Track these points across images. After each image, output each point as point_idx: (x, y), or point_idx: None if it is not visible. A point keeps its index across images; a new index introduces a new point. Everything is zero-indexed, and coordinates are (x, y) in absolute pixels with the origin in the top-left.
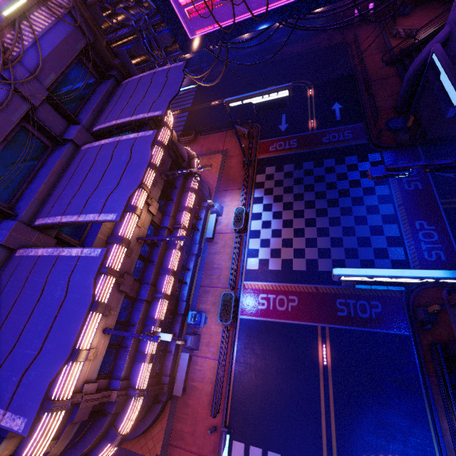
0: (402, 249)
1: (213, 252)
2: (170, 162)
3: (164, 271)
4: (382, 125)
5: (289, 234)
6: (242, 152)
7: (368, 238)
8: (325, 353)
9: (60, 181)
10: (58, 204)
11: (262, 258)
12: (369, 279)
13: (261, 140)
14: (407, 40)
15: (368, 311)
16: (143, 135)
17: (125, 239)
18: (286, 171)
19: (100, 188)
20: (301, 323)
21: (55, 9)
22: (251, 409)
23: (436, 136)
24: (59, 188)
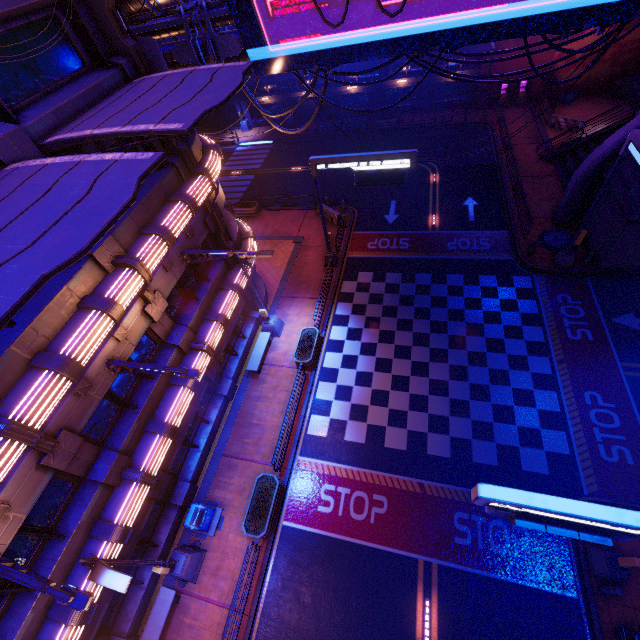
0: (565, 434)
1: (255, 396)
2: (205, 235)
3: (155, 427)
4: (535, 238)
5: (385, 382)
6: (326, 243)
7: (510, 408)
8: (429, 617)
9: None
10: None
11: (336, 419)
12: (545, 514)
13: (356, 230)
14: (568, 134)
15: (508, 541)
16: (132, 157)
17: (70, 362)
18: (389, 282)
19: None
20: (390, 551)
21: None
22: None
23: (613, 266)
24: None
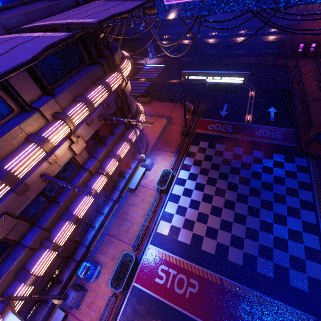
0: None
1: (131, 203)
2: (115, 108)
3: (67, 216)
4: (312, 135)
5: (207, 209)
6: (184, 122)
7: (285, 241)
8: None
9: None
10: None
11: (174, 226)
12: None
13: (202, 117)
14: None
15: None
16: (50, 34)
17: (9, 174)
18: (217, 149)
19: None
20: (196, 319)
21: None
22: None
23: None
24: None
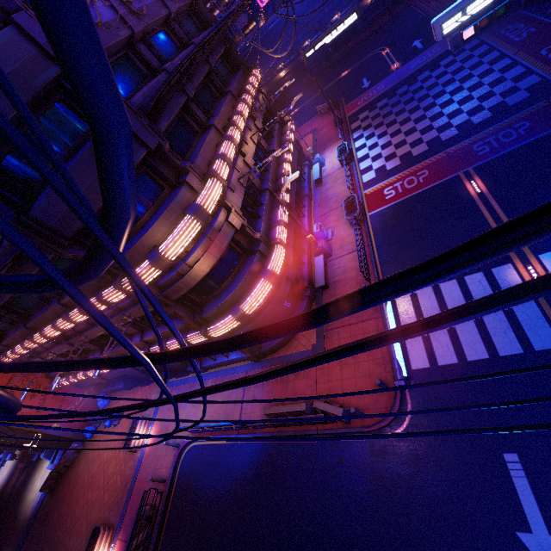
0: (534, 75)
1: (324, 190)
2: (265, 106)
3: (280, 176)
4: None
5: (400, 138)
6: (330, 110)
7: (489, 92)
8: (476, 185)
9: None
10: None
11: (377, 168)
12: (471, 13)
13: (347, 104)
14: None
15: (514, 133)
16: None
17: (241, 112)
18: (380, 106)
19: None
20: (439, 182)
21: None
22: (407, 265)
23: None
24: None
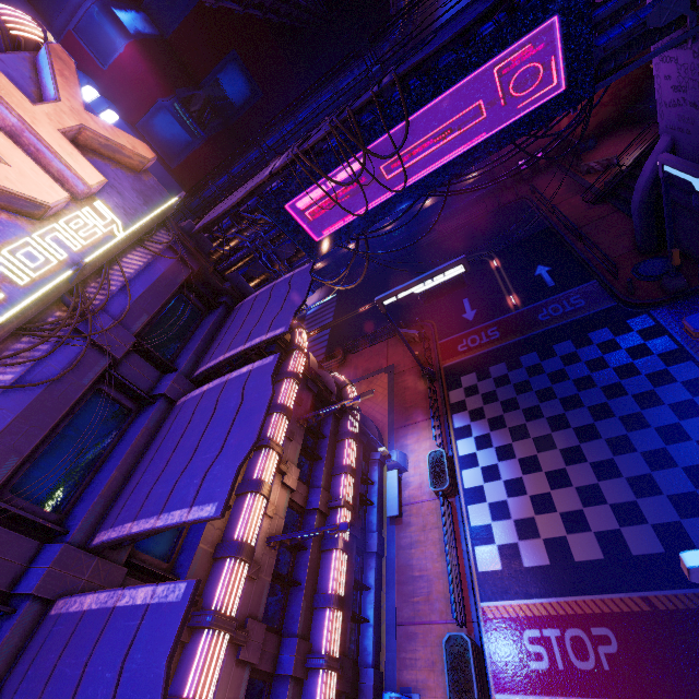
0: None
1: (406, 544)
2: (310, 398)
3: (322, 601)
4: (629, 275)
5: (540, 484)
6: (417, 363)
7: None
8: None
9: (141, 460)
10: (131, 500)
11: (503, 544)
12: None
13: (441, 339)
14: (608, 172)
15: None
16: (260, 364)
17: (244, 545)
18: (495, 376)
19: (194, 460)
20: None
21: (153, 247)
22: None
23: None
24: (138, 472)
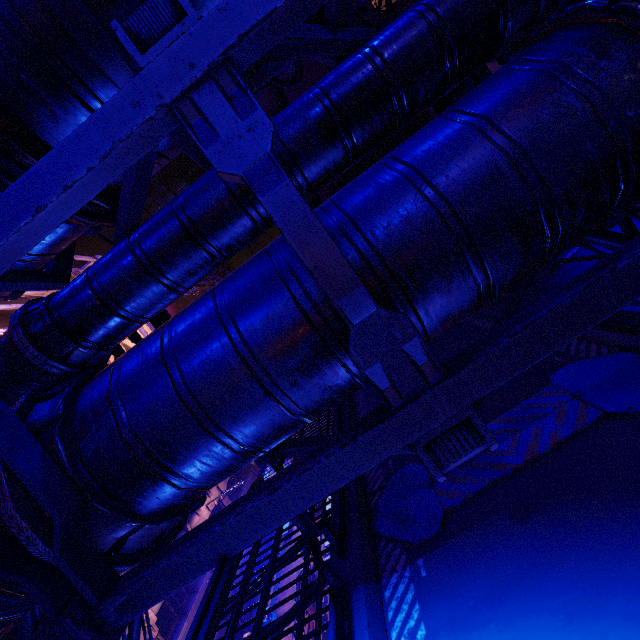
0: None
1: None
2: None
3: None
4: None
5: None
6: None
7: None
8: None
9: None
10: None
11: None
12: None
13: None
14: None
15: None
16: None
17: None
18: None
19: None
20: None
21: None
22: None
23: None
24: None
